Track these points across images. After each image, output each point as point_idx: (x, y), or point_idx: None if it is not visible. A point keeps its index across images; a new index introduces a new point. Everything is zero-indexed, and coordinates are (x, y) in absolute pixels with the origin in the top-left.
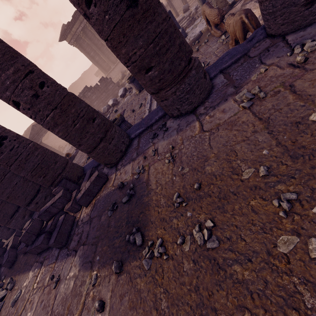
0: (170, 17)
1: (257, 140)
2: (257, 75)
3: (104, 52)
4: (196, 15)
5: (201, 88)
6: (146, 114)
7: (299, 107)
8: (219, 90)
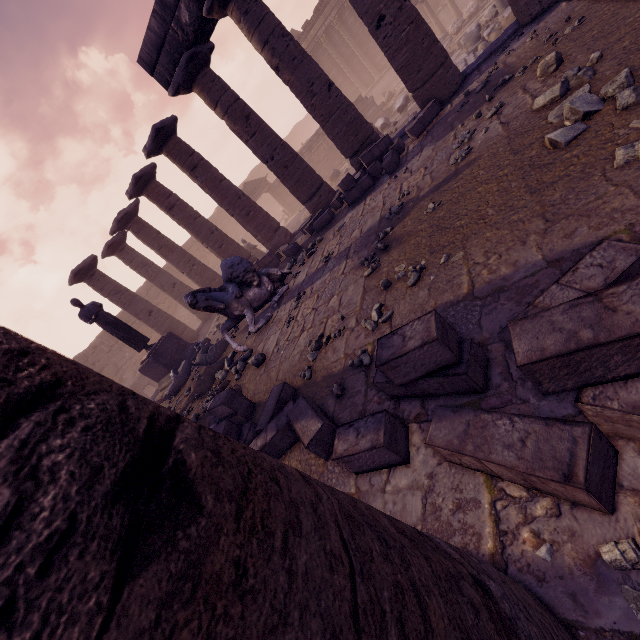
0: None
1: None
2: None
3: (354, 68)
4: None
5: None
6: None
7: None
8: None
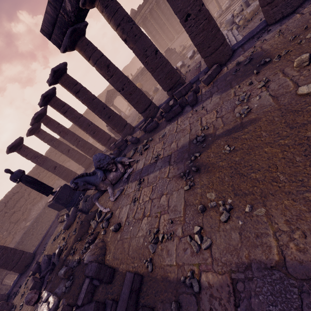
0: None
1: None
2: None
3: (164, 31)
4: None
5: None
6: None
7: None
8: None
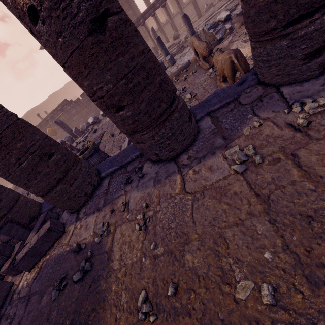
0: (150, 49)
1: (256, 230)
2: (250, 129)
3: None
4: (186, 44)
5: (185, 133)
6: (126, 142)
7: (309, 192)
8: (206, 137)
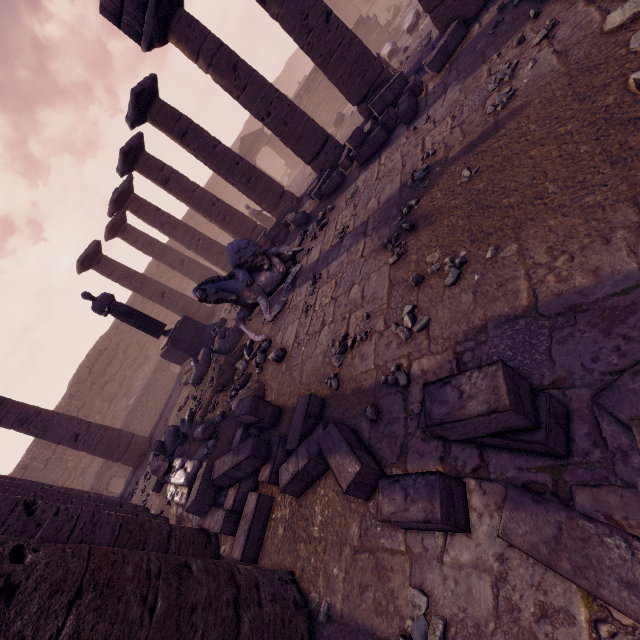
0: None
1: None
2: None
3: None
4: None
5: None
6: None
7: None
8: None
